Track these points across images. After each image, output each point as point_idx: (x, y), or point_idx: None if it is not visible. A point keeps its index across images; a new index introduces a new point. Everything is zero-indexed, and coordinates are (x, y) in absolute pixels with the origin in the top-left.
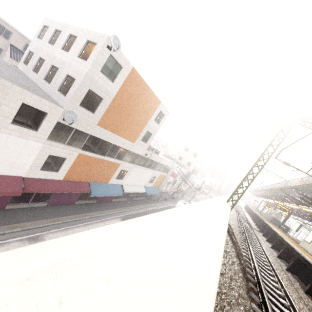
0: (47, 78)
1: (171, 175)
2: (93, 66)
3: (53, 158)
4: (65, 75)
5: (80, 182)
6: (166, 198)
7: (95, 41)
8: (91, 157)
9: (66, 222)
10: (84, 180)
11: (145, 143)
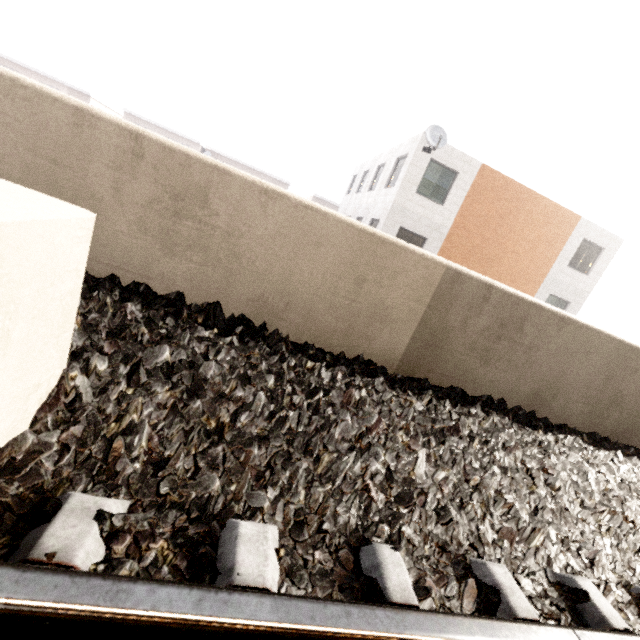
0: None
1: None
2: (403, 188)
3: None
4: (368, 222)
5: None
6: None
7: (406, 152)
8: None
9: None
10: None
11: None
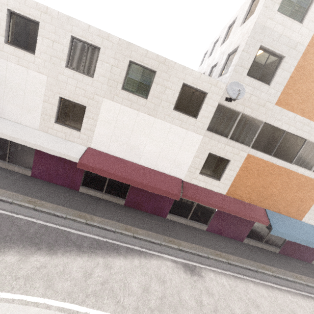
0: None
1: None
2: (266, 6)
3: (213, 159)
4: (225, 58)
5: (251, 205)
6: None
7: None
8: (268, 162)
9: (232, 264)
10: (257, 203)
11: None
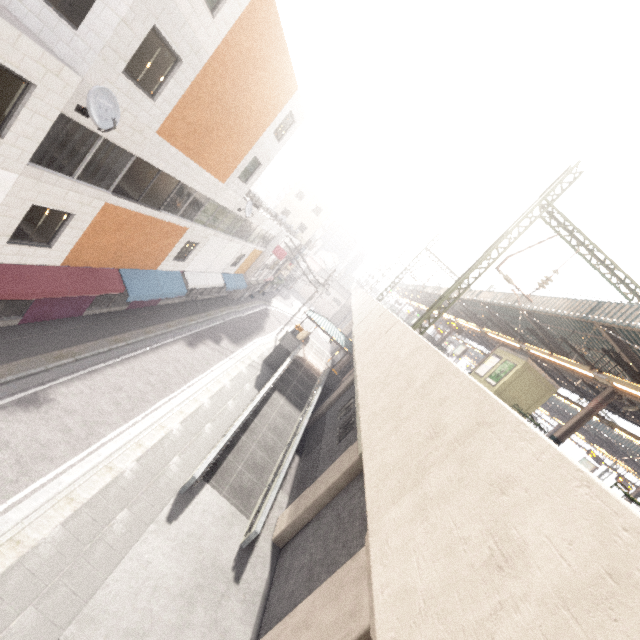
0: None
1: (273, 252)
2: None
3: (39, 212)
4: None
5: (101, 270)
6: (252, 293)
7: None
8: (132, 212)
9: (81, 359)
10: (109, 265)
11: (244, 183)
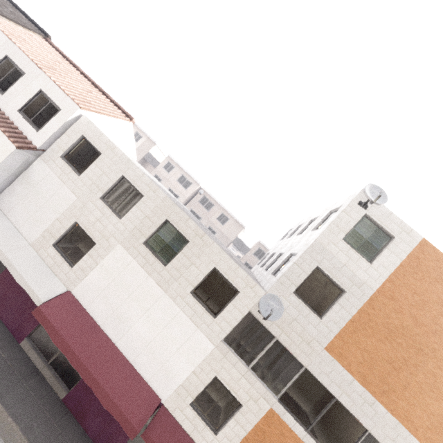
0: (269, 268)
1: None
2: (330, 230)
3: (220, 389)
4: (287, 255)
5: None
6: None
7: (340, 205)
8: (299, 440)
9: None
10: None
11: None
